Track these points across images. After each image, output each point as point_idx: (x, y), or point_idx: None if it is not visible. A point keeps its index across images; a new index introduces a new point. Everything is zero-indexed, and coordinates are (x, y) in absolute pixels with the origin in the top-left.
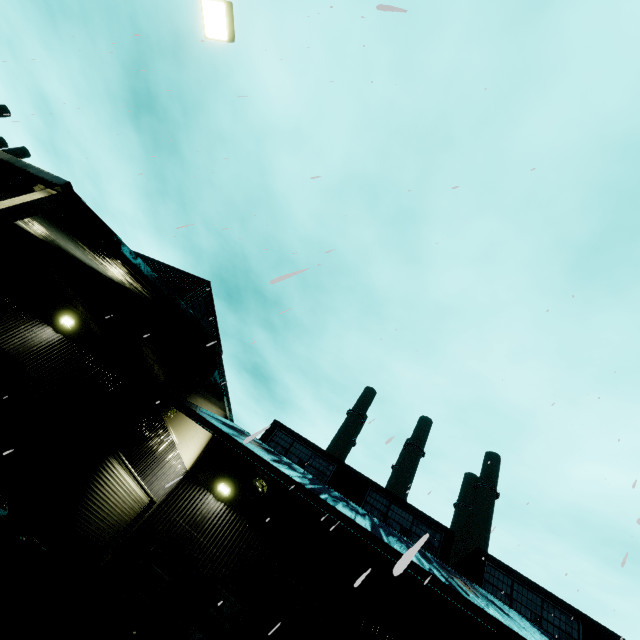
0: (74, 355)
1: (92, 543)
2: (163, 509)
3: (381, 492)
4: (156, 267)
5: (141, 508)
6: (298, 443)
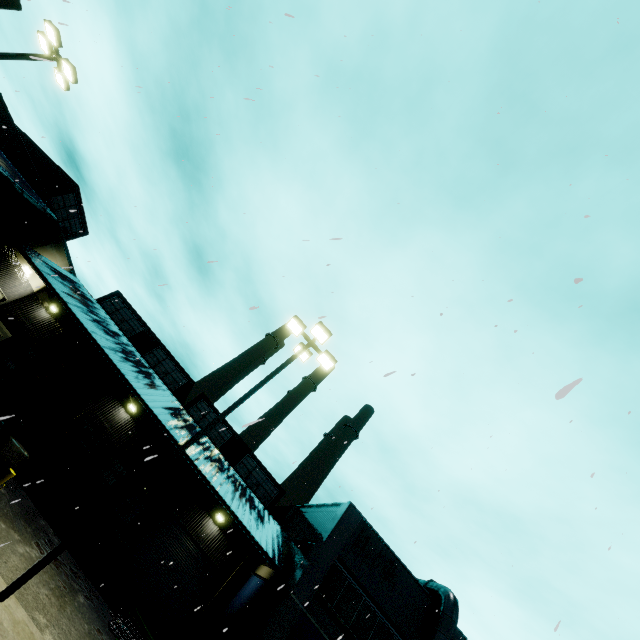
0: None
1: None
2: (11, 305)
3: (164, 351)
4: (45, 161)
5: None
6: (127, 309)
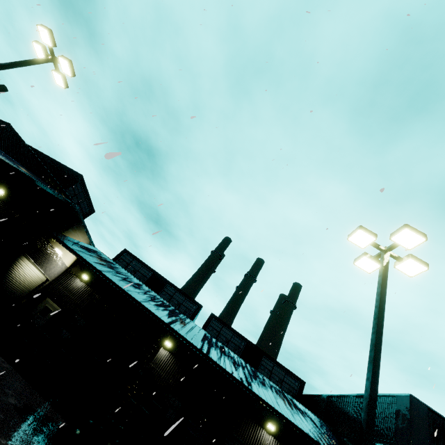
0: (4, 209)
1: (16, 292)
2: (54, 283)
3: (172, 287)
4: (53, 163)
5: (42, 281)
6: (135, 261)
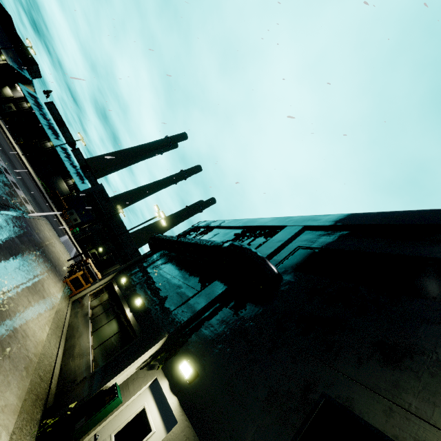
0: (4, 66)
1: (1, 95)
2: (16, 99)
3: (67, 129)
4: (27, 51)
5: (11, 96)
6: (55, 109)
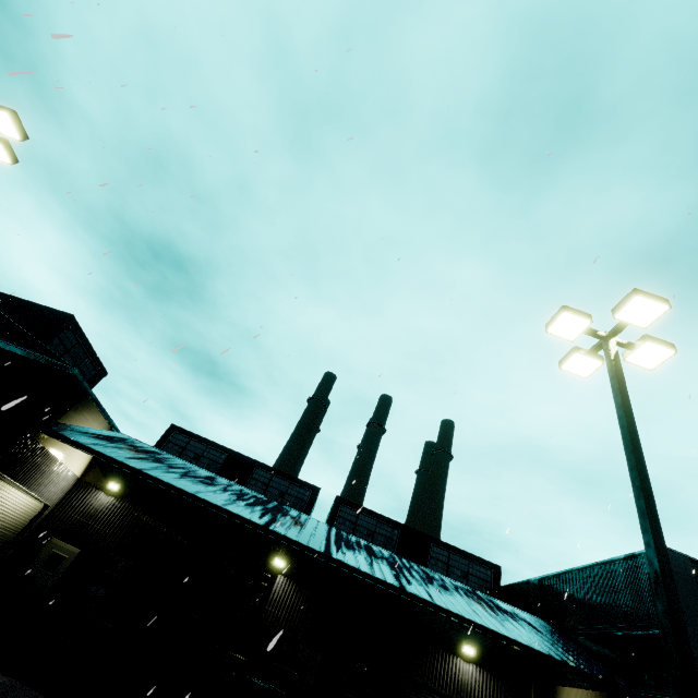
0: None
1: None
2: (59, 510)
3: (265, 469)
4: (15, 304)
5: (36, 512)
6: (194, 441)
